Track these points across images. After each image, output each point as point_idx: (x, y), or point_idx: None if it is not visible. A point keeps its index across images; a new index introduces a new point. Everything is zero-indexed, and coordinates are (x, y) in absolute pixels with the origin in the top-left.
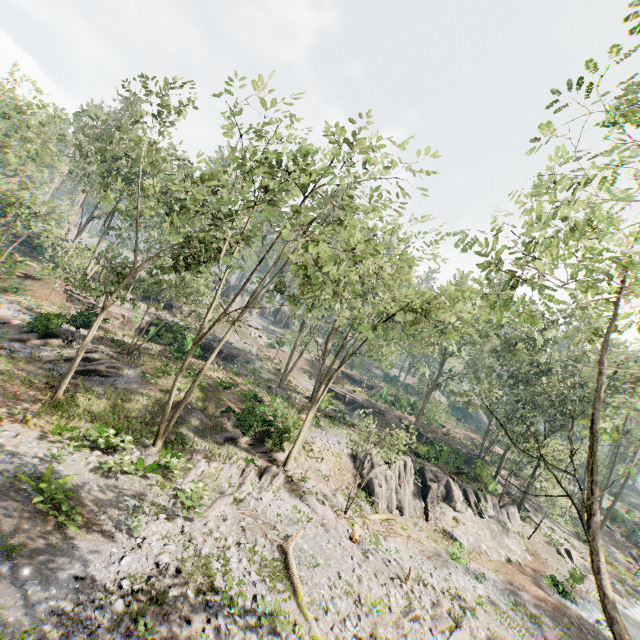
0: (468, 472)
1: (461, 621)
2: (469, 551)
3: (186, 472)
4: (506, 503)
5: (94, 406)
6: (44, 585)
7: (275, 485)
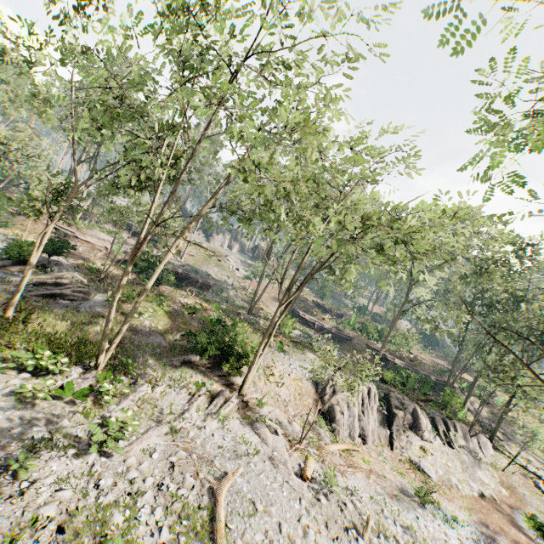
0: (436, 398)
1: None
2: (438, 484)
3: (123, 397)
4: (477, 433)
5: (47, 327)
6: None
7: (223, 412)
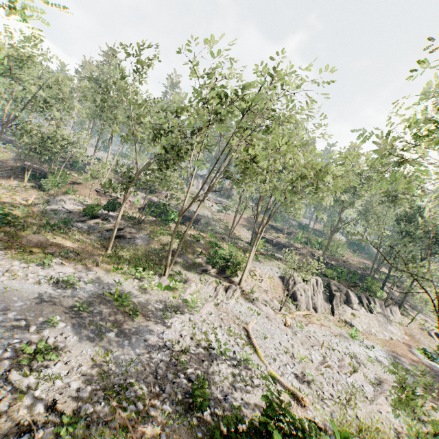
0: (362, 285)
1: (357, 369)
2: (363, 333)
3: (184, 289)
4: (390, 304)
5: (127, 256)
6: (131, 343)
7: (236, 296)
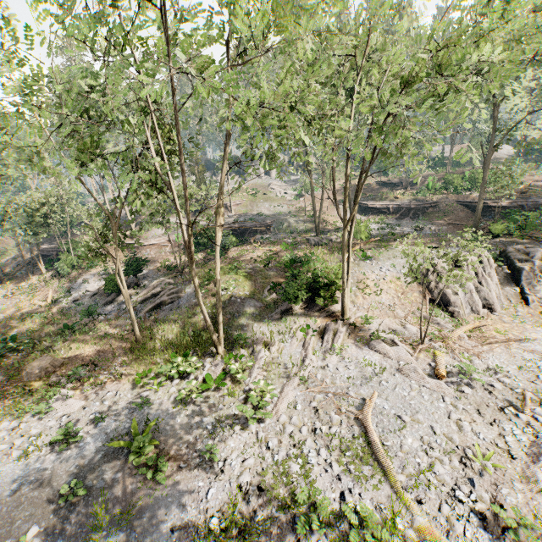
0: None
1: None
2: None
3: (250, 369)
4: None
5: (168, 335)
6: None
7: (337, 346)
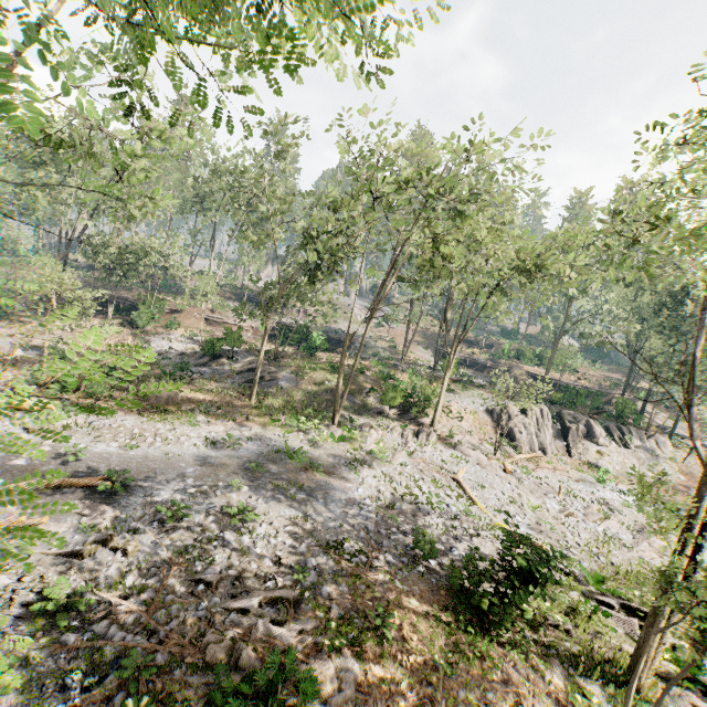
0: (609, 411)
1: (610, 516)
2: (616, 476)
3: (364, 439)
4: (654, 433)
5: (277, 404)
6: (327, 502)
7: (431, 441)
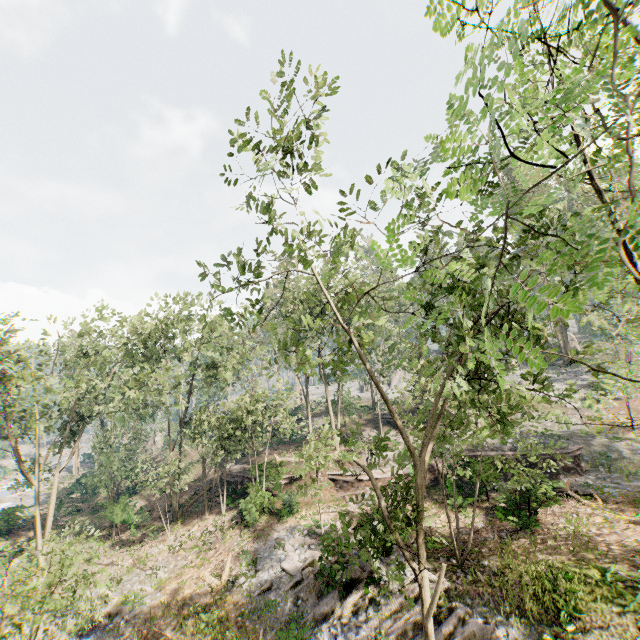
0: None
1: None
2: None
3: None
4: None
5: None
6: None
7: None
